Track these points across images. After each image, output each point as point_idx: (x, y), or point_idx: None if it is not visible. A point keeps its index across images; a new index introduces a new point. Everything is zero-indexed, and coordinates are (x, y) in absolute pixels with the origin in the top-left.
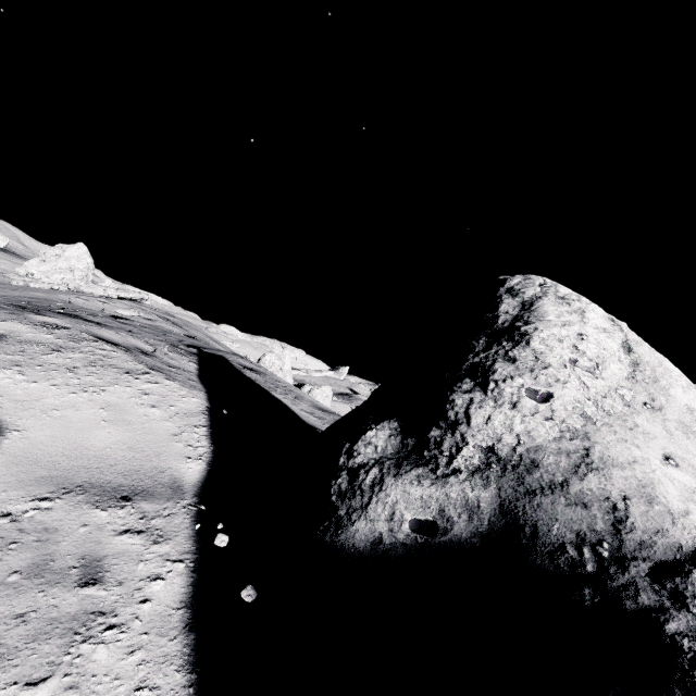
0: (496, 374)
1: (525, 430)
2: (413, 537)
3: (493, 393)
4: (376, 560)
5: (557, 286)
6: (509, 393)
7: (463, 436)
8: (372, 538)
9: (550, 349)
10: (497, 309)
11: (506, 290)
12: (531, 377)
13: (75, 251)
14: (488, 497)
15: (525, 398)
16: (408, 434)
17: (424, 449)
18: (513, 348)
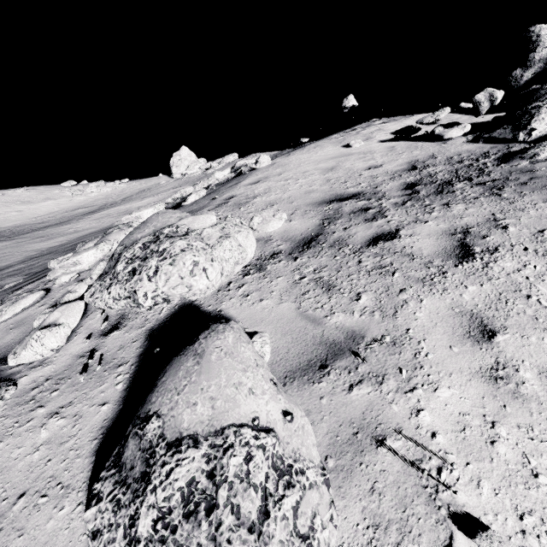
0: (537, 49)
1: (545, 53)
2: (531, 76)
3: (537, 52)
4: (527, 83)
5: (542, 26)
6: (540, 50)
7: (534, 61)
8: (524, 81)
9: (545, 40)
10: (531, 38)
11: (531, 33)
12: (543, 46)
13: (185, 152)
14: (542, 64)
15: (543, 49)
16: (522, 68)
17: (527, 67)
18: (538, 43)
